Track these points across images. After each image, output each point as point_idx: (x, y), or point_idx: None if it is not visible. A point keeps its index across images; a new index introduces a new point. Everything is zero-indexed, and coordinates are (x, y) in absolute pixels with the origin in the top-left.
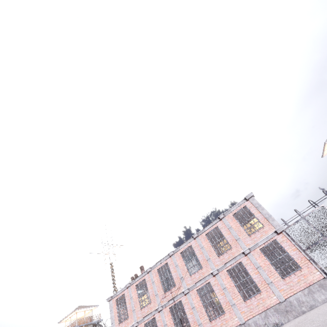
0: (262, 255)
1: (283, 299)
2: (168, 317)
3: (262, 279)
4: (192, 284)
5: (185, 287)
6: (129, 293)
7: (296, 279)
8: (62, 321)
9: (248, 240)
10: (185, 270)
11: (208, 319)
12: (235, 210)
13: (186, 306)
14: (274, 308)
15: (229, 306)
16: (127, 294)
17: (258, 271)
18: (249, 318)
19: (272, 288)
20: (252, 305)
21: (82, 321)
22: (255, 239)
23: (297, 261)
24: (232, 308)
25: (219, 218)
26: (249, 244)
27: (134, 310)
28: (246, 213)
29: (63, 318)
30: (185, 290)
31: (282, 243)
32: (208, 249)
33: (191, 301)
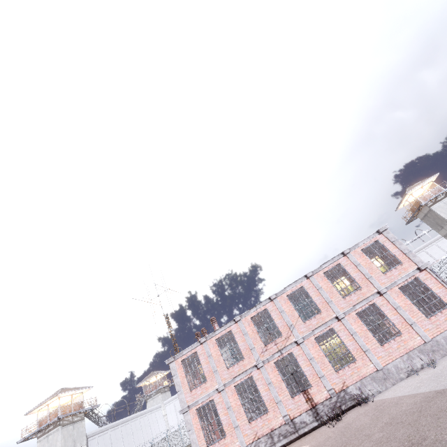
0: (401, 295)
1: (429, 338)
2: (273, 374)
3: (403, 320)
4: (307, 332)
5: (298, 336)
6: (205, 350)
7: (443, 318)
8: (31, 412)
9: (382, 279)
10: (296, 316)
11: (333, 370)
12: (364, 245)
13: (300, 358)
14: (418, 349)
15: (361, 352)
16: (202, 351)
17: (397, 311)
18: (388, 363)
19: (415, 329)
20: (391, 348)
21: (68, 409)
22: (392, 278)
23: (444, 299)
24: (365, 355)
25: (342, 253)
26: (384, 283)
27: (217, 371)
28: (378, 249)
29: (35, 407)
30: (300, 339)
31: (426, 281)
32: (328, 289)
33: (308, 351)
